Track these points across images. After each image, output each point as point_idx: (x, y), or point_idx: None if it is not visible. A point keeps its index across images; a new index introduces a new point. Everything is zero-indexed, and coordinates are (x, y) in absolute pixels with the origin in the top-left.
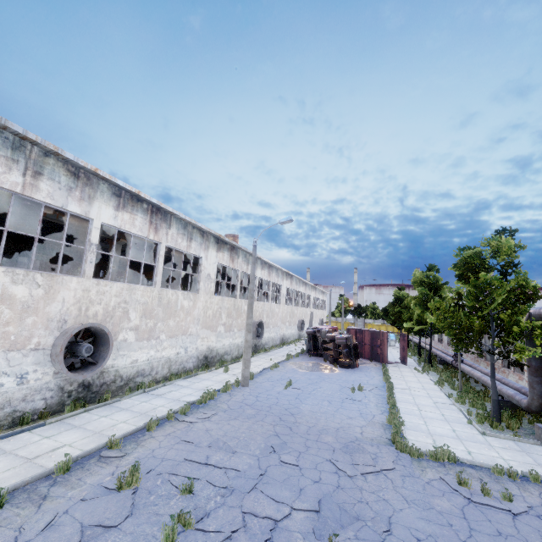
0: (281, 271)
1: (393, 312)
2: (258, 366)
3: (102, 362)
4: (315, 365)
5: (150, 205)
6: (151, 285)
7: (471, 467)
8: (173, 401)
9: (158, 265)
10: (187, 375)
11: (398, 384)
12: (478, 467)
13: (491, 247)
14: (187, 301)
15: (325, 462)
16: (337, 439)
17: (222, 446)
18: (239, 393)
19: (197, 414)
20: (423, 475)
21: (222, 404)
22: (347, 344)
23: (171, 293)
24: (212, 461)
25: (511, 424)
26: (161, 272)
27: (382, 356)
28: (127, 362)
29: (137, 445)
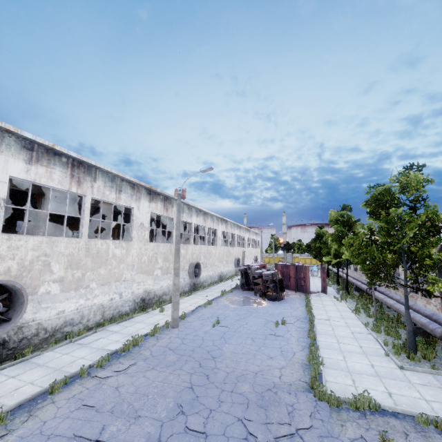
0: (216, 217)
1: (314, 248)
2: (193, 304)
3: (15, 318)
4: (246, 299)
5: (70, 159)
6: (104, 235)
7: (393, 415)
8: (96, 351)
9: (84, 217)
10: (122, 319)
11: (319, 314)
12: (401, 415)
13: (400, 183)
14: (119, 250)
15: (236, 423)
16: (254, 387)
17: (125, 410)
18: (166, 336)
19: (115, 366)
20: (343, 433)
21: (145, 350)
22: (273, 279)
23: (100, 243)
24: (105, 434)
25: (428, 355)
26: (87, 223)
27: (305, 287)
28: (51, 313)
29: (28, 416)
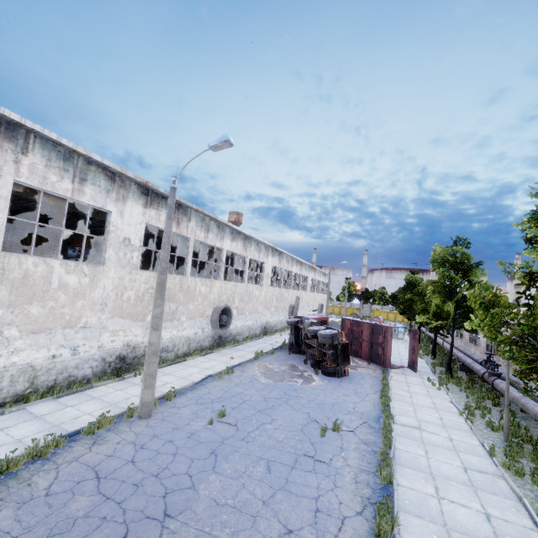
0: (265, 245)
1: (403, 300)
2: (205, 370)
3: None
4: (289, 369)
5: None
6: None
7: None
8: None
9: None
10: (73, 389)
11: (402, 412)
12: None
13: None
14: (76, 277)
15: None
16: None
17: None
18: (116, 436)
19: None
20: None
21: (46, 474)
22: (334, 343)
23: (33, 262)
24: None
25: None
26: (2, 225)
27: (384, 357)
28: None
29: None
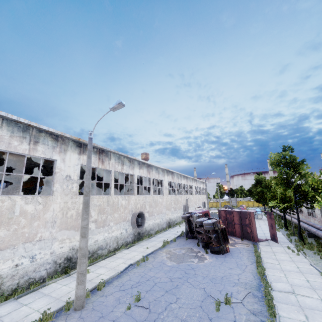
0: (161, 169)
1: (256, 192)
2: (128, 260)
3: None
4: (187, 252)
5: None
6: None
7: None
8: None
9: None
10: (31, 289)
11: (276, 279)
12: None
13: None
14: (33, 205)
15: None
16: None
17: None
18: None
19: None
20: None
21: None
22: (215, 229)
23: (1, 199)
24: None
25: None
26: None
27: (252, 234)
28: None
29: None
